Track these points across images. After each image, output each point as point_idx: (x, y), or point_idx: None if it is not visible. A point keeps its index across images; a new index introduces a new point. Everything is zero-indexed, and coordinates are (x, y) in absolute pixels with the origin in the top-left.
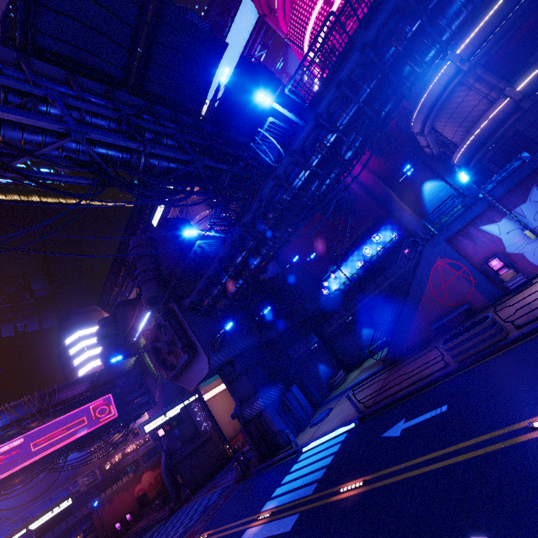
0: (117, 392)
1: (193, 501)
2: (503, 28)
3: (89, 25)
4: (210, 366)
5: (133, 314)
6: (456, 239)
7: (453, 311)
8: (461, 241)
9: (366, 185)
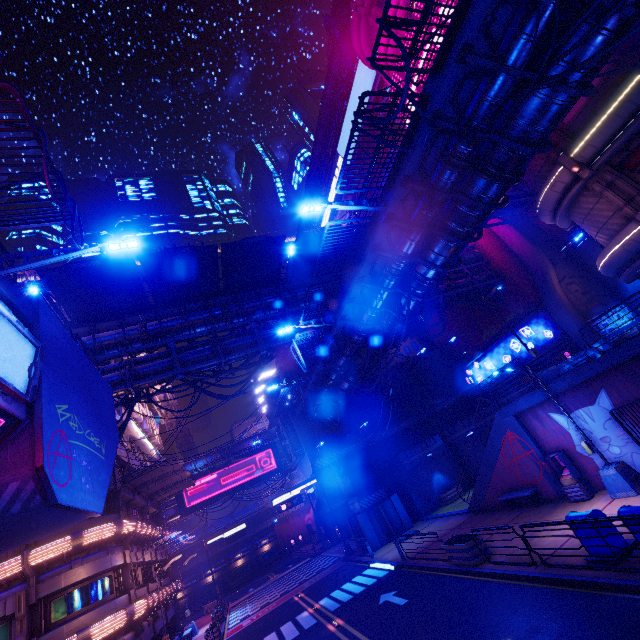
0: (275, 448)
1: (327, 554)
2: (639, 121)
3: (186, 279)
4: (314, 468)
5: None
6: (526, 415)
7: (525, 488)
8: (531, 420)
9: (521, 257)
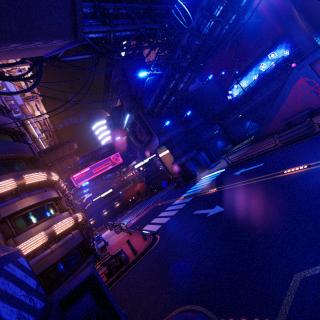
0: (120, 152)
1: (158, 194)
2: None
3: None
4: (160, 142)
5: (120, 114)
6: (318, 62)
7: (300, 113)
8: None
9: (274, 5)
